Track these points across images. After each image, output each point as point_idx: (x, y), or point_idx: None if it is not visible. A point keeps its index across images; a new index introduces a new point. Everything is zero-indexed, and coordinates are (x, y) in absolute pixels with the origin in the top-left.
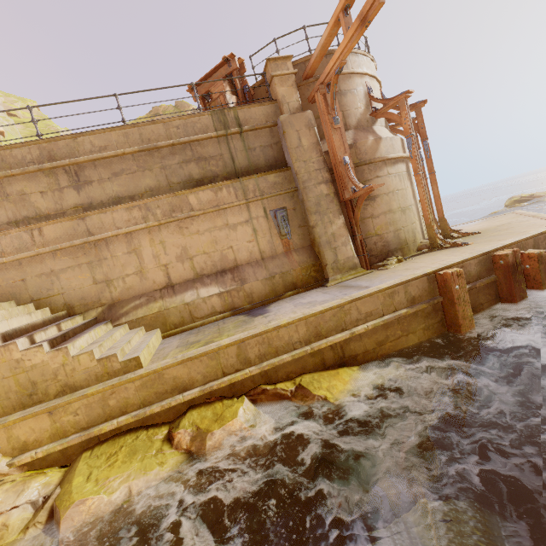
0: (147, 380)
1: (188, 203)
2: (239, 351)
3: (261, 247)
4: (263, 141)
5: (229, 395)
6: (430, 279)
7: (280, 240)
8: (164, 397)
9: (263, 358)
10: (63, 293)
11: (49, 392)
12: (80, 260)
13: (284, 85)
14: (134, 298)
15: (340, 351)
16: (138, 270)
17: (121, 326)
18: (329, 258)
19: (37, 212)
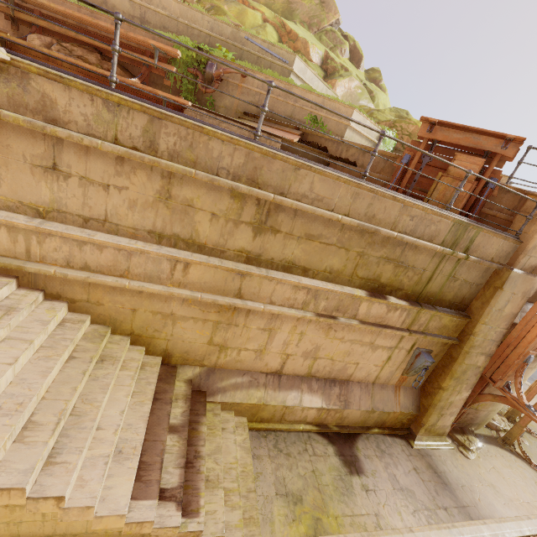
0: None
1: (357, 308)
2: None
3: (381, 374)
4: (470, 276)
5: None
6: (520, 536)
7: (401, 374)
8: None
9: None
10: (169, 340)
11: None
12: (209, 316)
13: None
14: (237, 371)
15: None
16: (259, 349)
17: (217, 412)
18: (431, 421)
19: (192, 234)
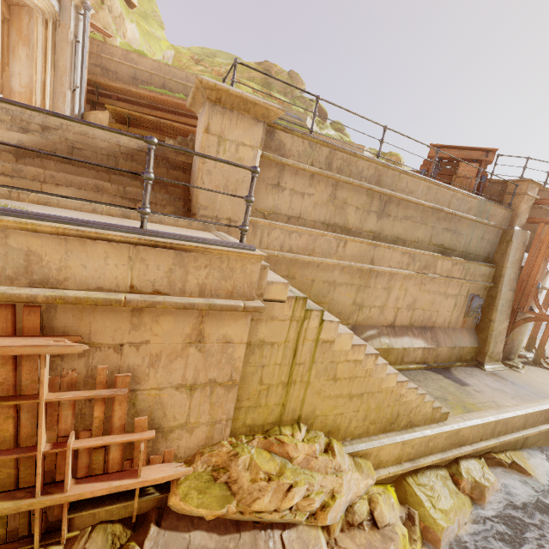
0: (452, 433)
1: (436, 266)
2: (494, 426)
3: (451, 319)
4: (491, 237)
5: (474, 454)
6: None
7: (463, 317)
8: (451, 447)
9: (499, 434)
10: (330, 304)
11: (400, 423)
12: (355, 281)
13: (526, 204)
14: (369, 326)
15: (525, 439)
16: (382, 305)
17: None
18: (490, 349)
19: (345, 222)
